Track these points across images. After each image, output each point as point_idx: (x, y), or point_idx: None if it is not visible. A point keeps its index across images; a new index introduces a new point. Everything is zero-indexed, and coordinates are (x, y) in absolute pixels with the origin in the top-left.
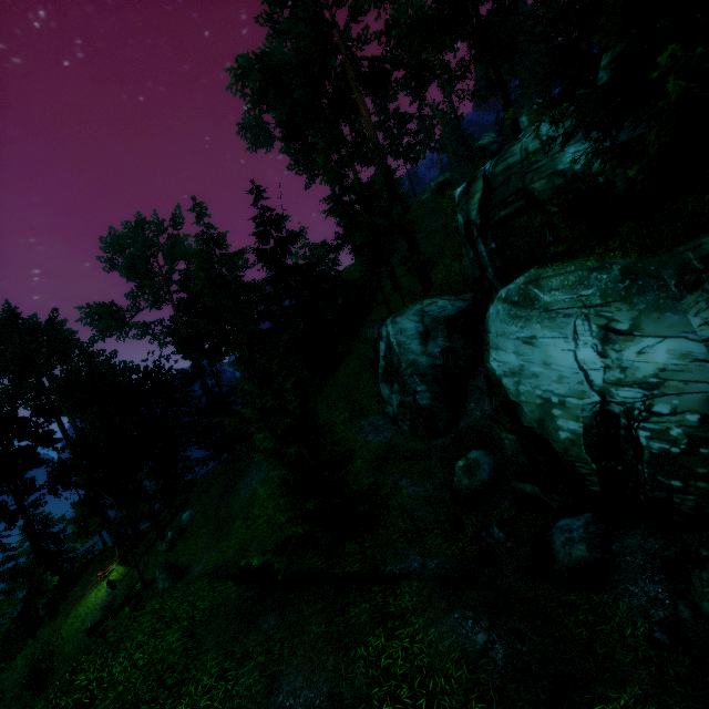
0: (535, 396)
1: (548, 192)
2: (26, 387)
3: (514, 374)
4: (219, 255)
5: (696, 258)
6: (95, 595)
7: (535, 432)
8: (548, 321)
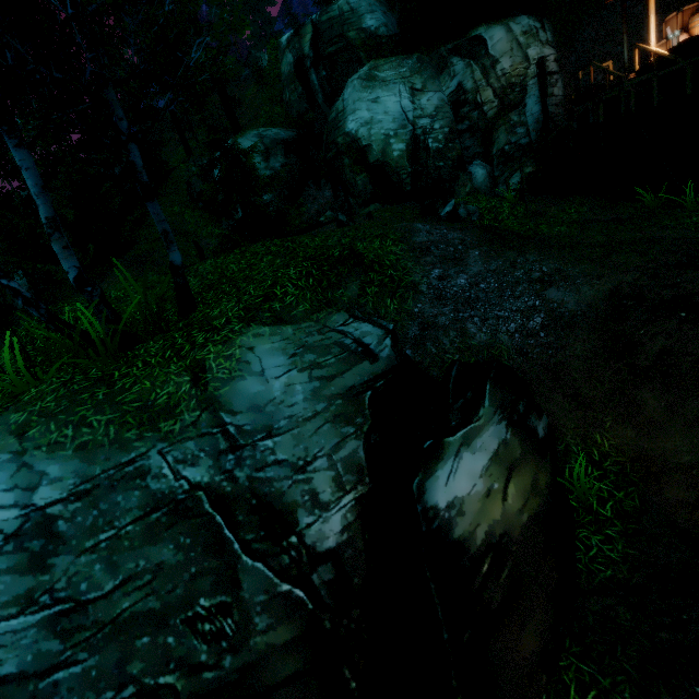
0: (380, 135)
1: (357, 41)
2: None
3: (368, 124)
4: None
5: (446, 50)
6: None
7: (379, 163)
8: (385, 88)
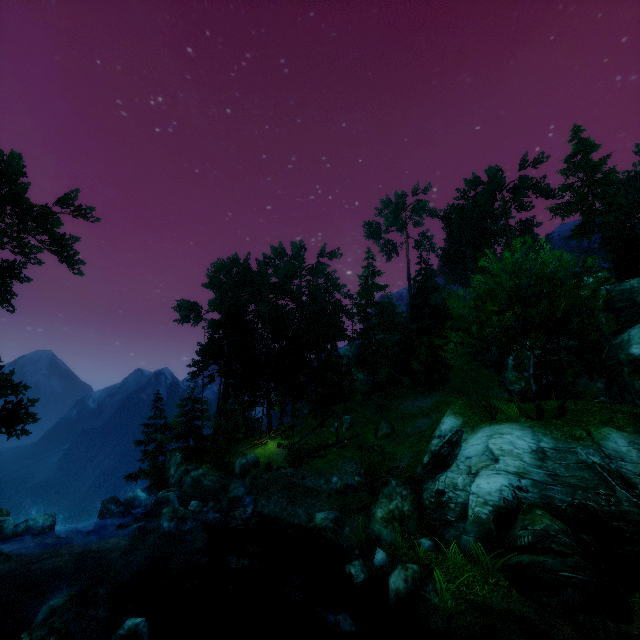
0: None
1: None
2: (267, 302)
3: None
4: (373, 282)
5: None
6: (264, 450)
7: None
8: None
